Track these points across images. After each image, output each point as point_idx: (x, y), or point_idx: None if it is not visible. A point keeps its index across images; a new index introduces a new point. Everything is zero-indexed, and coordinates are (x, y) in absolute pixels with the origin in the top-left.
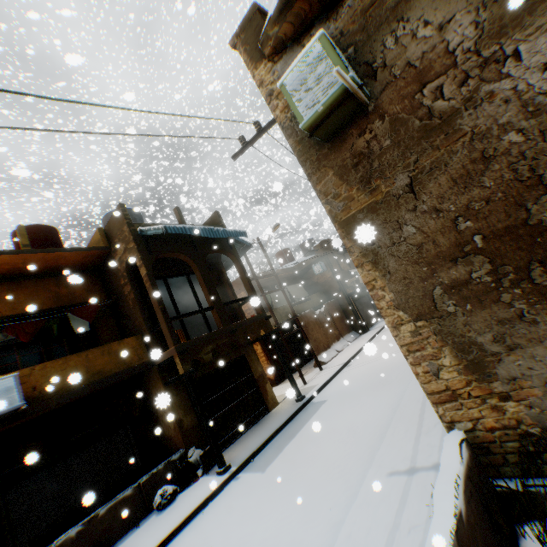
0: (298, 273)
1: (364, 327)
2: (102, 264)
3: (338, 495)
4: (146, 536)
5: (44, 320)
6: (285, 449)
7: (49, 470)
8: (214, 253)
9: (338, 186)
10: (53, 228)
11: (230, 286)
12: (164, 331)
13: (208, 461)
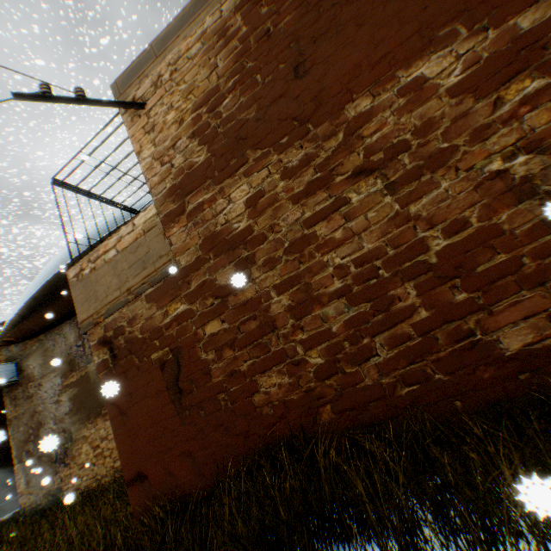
0: None
1: None
2: None
3: None
4: None
5: None
6: None
7: None
8: None
9: (11, 405)
10: None
11: None
12: None
13: None
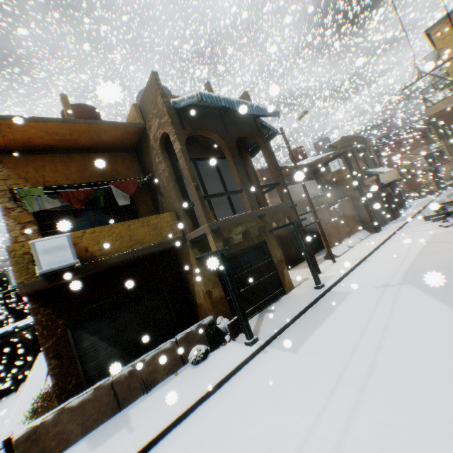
0: (312, 170)
1: (376, 227)
2: (137, 144)
3: (422, 414)
4: (185, 388)
5: (90, 191)
6: (316, 335)
7: (105, 317)
8: (240, 139)
9: None
10: (94, 109)
11: (254, 174)
12: (197, 208)
13: (234, 331)
